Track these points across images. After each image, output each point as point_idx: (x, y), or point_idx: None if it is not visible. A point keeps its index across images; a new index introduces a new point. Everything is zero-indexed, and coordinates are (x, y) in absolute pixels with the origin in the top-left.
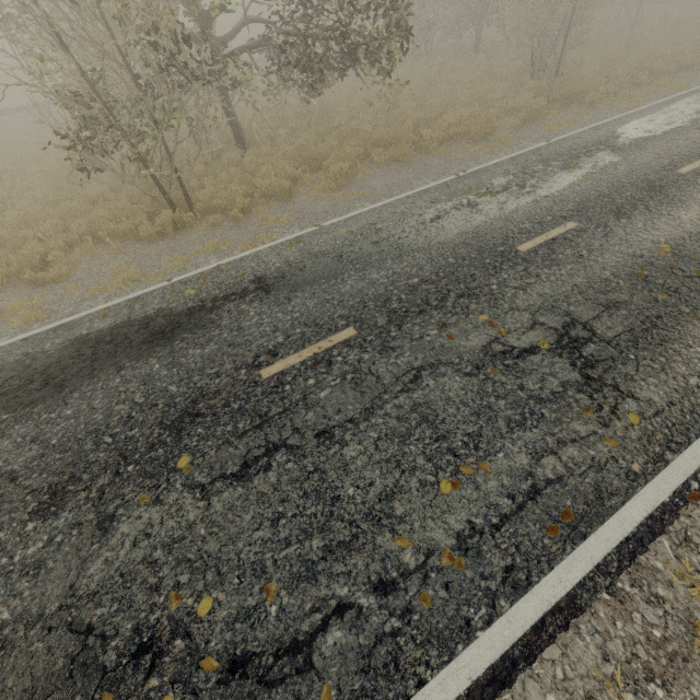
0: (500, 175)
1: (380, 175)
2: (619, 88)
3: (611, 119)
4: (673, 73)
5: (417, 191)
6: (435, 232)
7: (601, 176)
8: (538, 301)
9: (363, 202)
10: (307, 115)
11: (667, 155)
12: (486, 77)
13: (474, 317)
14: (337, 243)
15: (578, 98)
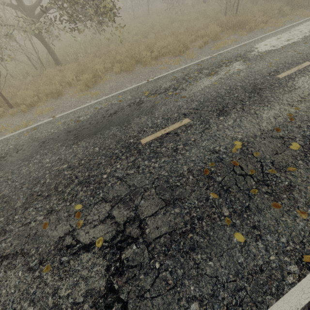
0: (169, 80)
1: (113, 80)
2: (269, 17)
3: (256, 38)
4: (308, 6)
5: (119, 92)
6: (105, 124)
7: (226, 81)
8: (124, 192)
9: (92, 99)
10: (99, 45)
11: (276, 64)
12: (201, 16)
13: (73, 205)
14: (51, 131)
15: (243, 26)
